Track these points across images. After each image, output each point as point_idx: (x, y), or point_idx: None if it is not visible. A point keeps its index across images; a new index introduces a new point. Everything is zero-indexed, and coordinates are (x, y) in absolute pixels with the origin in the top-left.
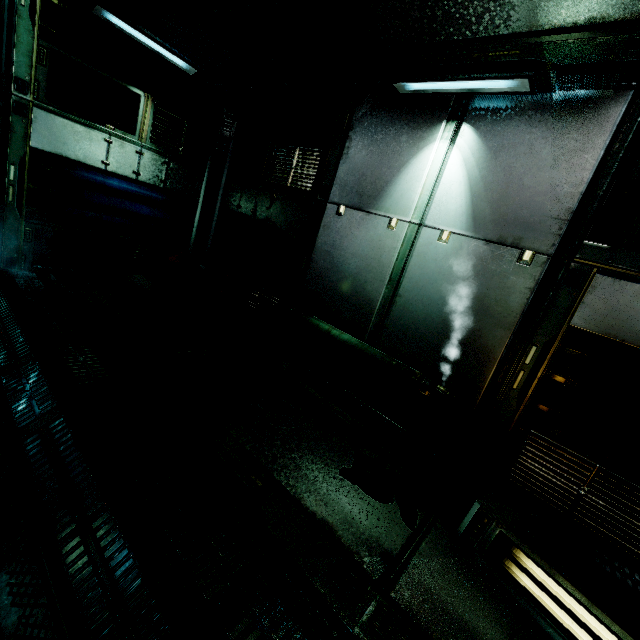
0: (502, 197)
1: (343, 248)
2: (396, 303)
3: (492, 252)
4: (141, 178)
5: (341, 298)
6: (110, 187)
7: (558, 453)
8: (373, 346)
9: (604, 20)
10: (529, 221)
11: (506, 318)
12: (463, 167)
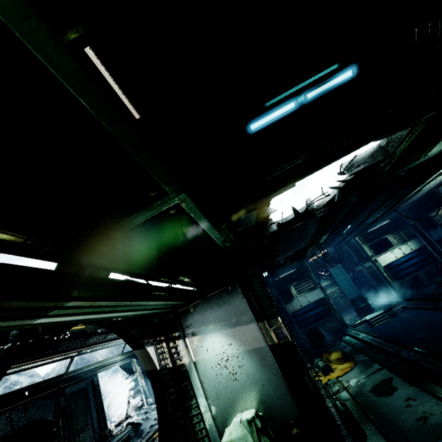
0: None
1: None
2: None
3: None
4: (405, 253)
5: None
6: (402, 262)
7: None
8: None
9: None
10: None
11: None
12: None
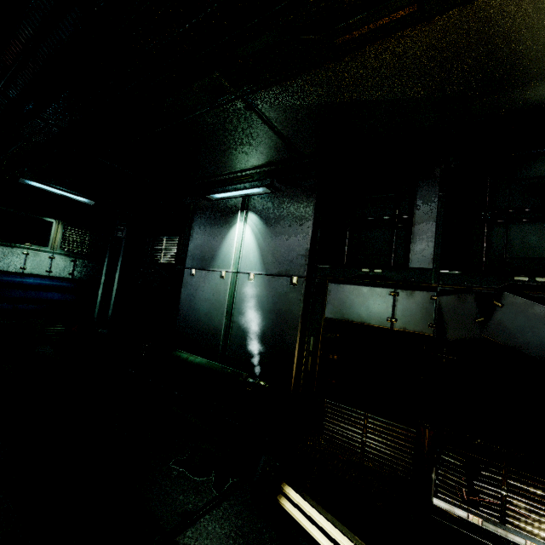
0: (275, 248)
1: (197, 297)
2: (233, 328)
3: (277, 281)
4: (53, 274)
5: (200, 332)
6: (26, 284)
7: (347, 413)
8: (224, 364)
9: (273, 162)
10: (290, 259)
11: (293, 322)
12: (253, 235)
